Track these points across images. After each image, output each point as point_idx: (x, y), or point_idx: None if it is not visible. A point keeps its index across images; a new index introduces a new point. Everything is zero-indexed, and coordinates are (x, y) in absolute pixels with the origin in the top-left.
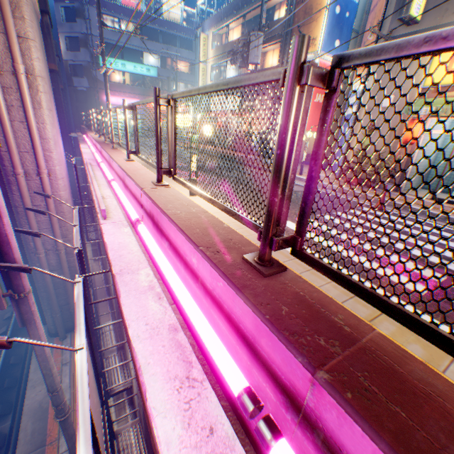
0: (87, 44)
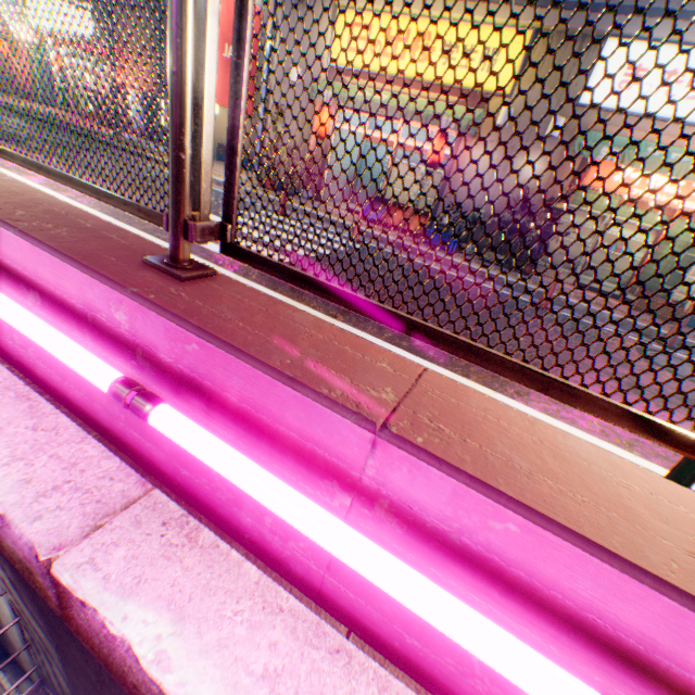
0: None
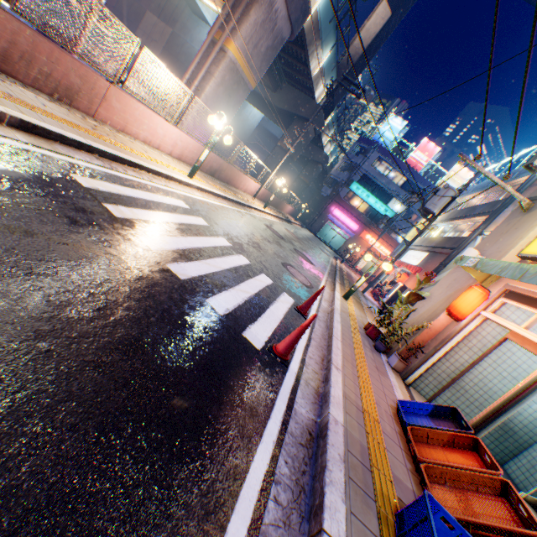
0: (352, 170)
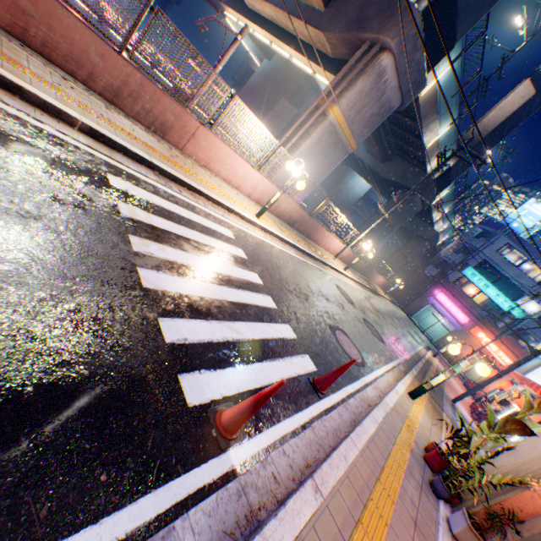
0: (468, 253)
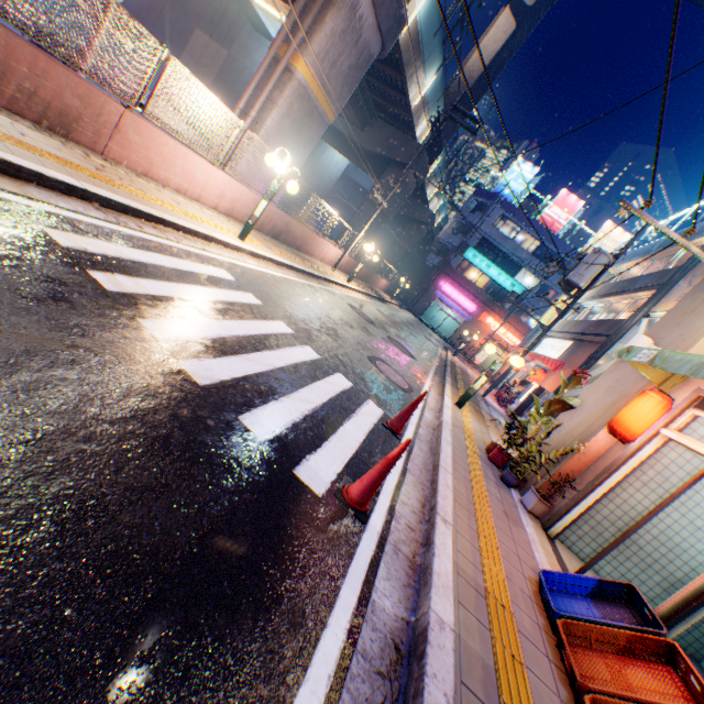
0: (467, 233)
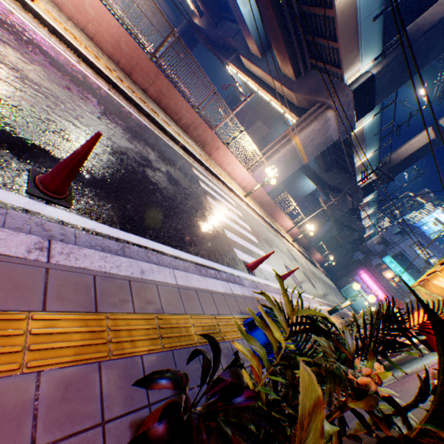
0: (388, 245)
